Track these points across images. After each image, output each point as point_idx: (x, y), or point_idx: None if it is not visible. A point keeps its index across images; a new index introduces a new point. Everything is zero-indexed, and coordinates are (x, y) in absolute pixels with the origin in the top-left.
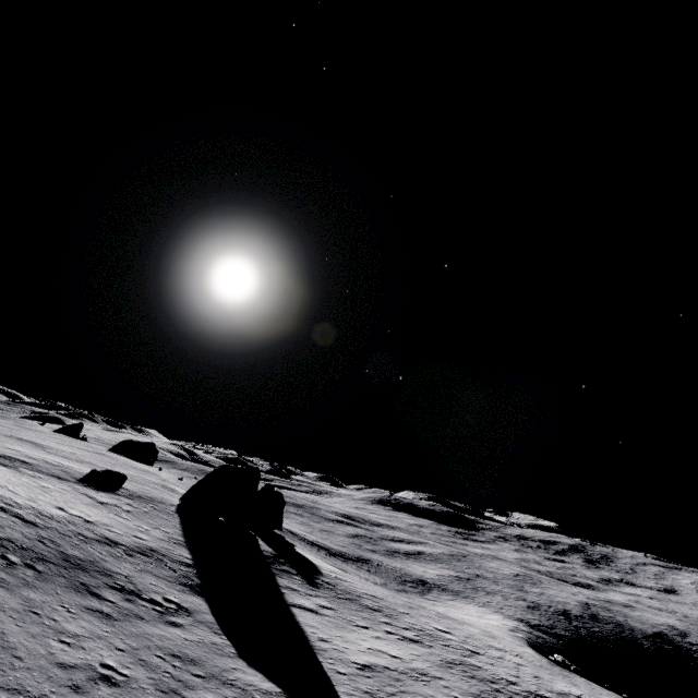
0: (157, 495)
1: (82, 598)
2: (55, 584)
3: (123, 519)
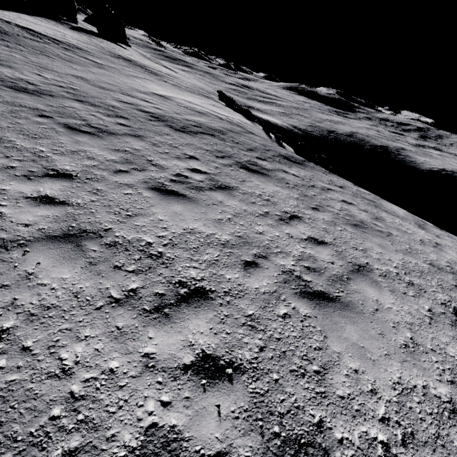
0: None
1: None
2: None
3: None
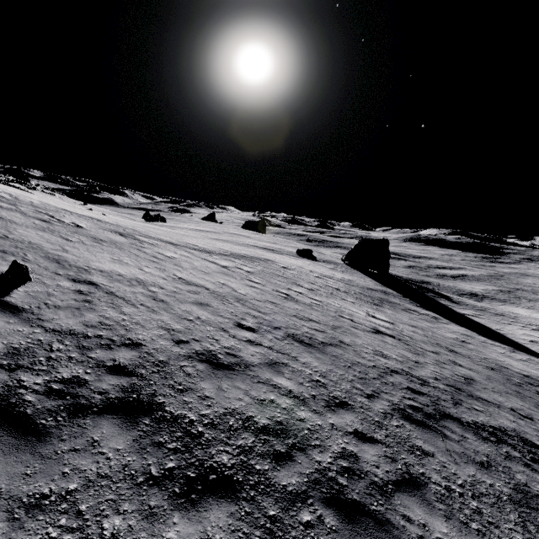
0: (327, 259)
1: (411, 314)
2: (398, 309)
3: (350, 276)
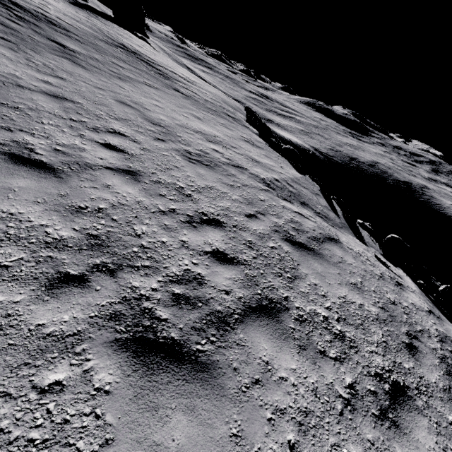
0: None
1: None
2: None
3: None
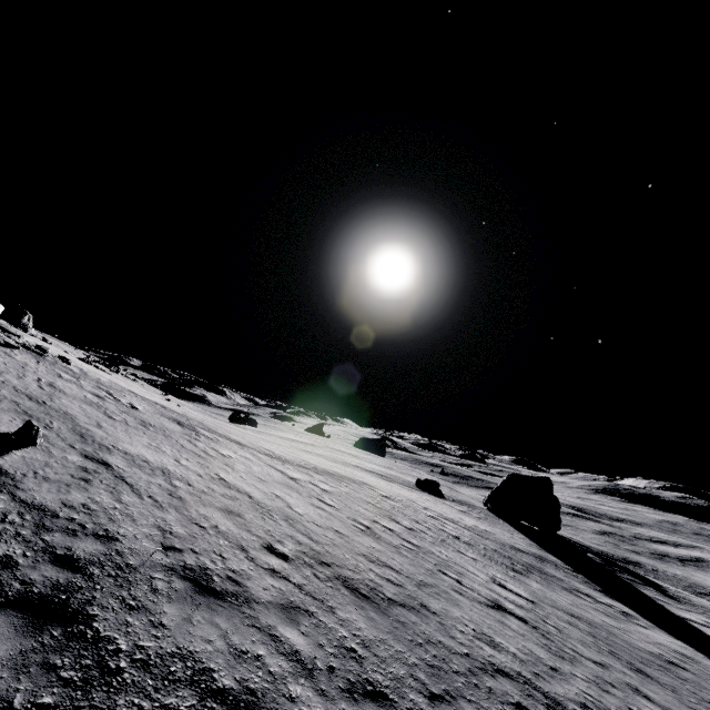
0: (462, 498)
1: (578, 598)
2: (555, 586)
3: (489, 526)
